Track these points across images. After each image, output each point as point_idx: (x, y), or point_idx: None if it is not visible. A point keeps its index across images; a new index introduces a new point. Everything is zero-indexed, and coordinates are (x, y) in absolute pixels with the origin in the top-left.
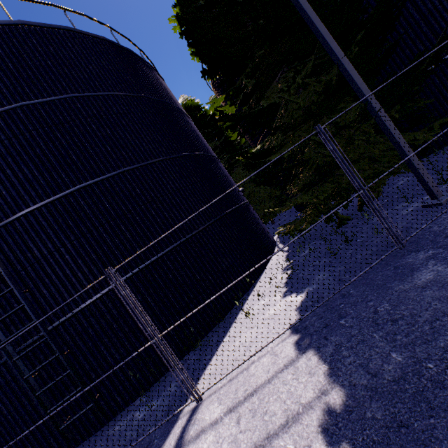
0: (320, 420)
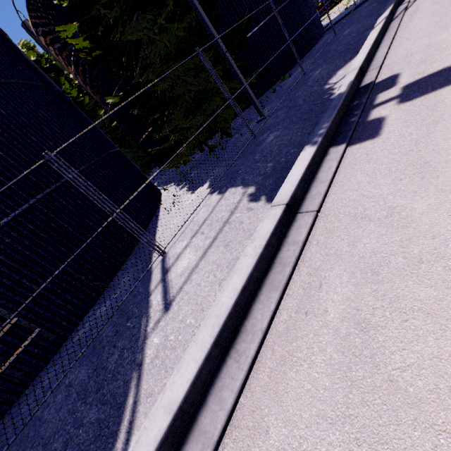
0: (248, 200)
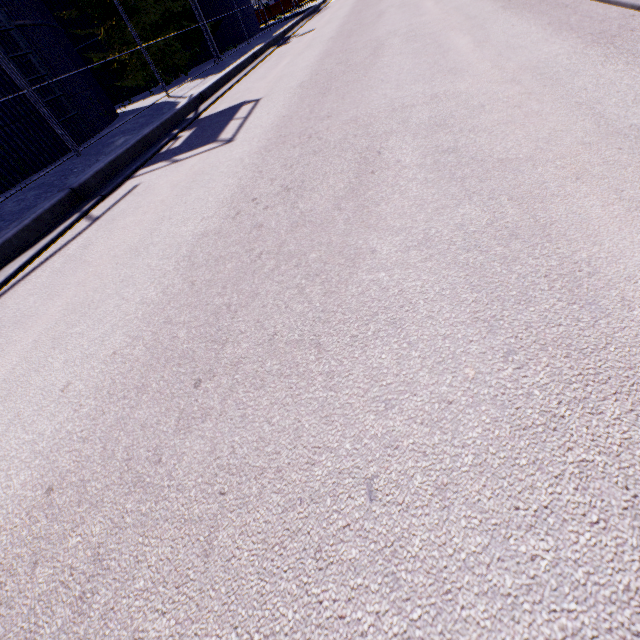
0: None
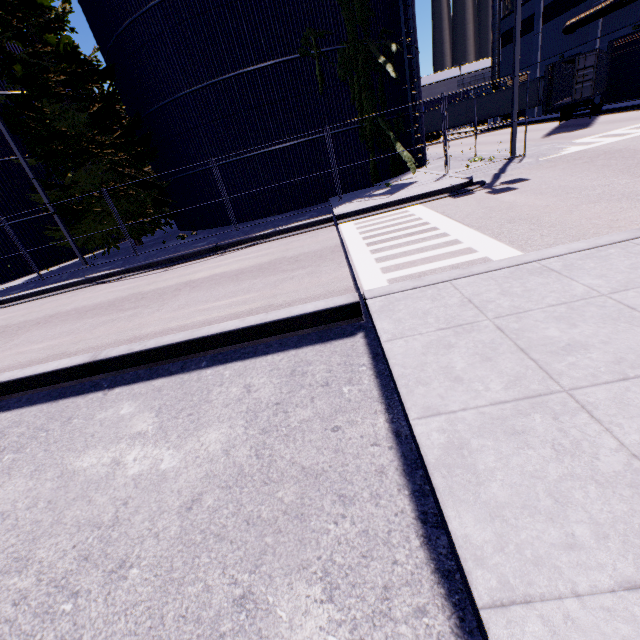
0: None
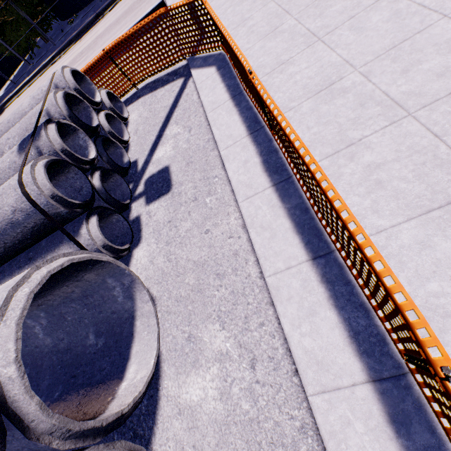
0: None
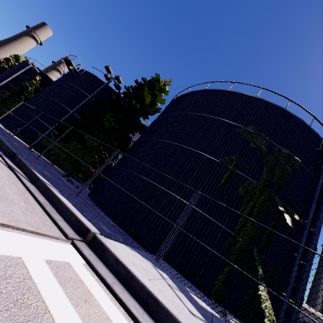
0: None
